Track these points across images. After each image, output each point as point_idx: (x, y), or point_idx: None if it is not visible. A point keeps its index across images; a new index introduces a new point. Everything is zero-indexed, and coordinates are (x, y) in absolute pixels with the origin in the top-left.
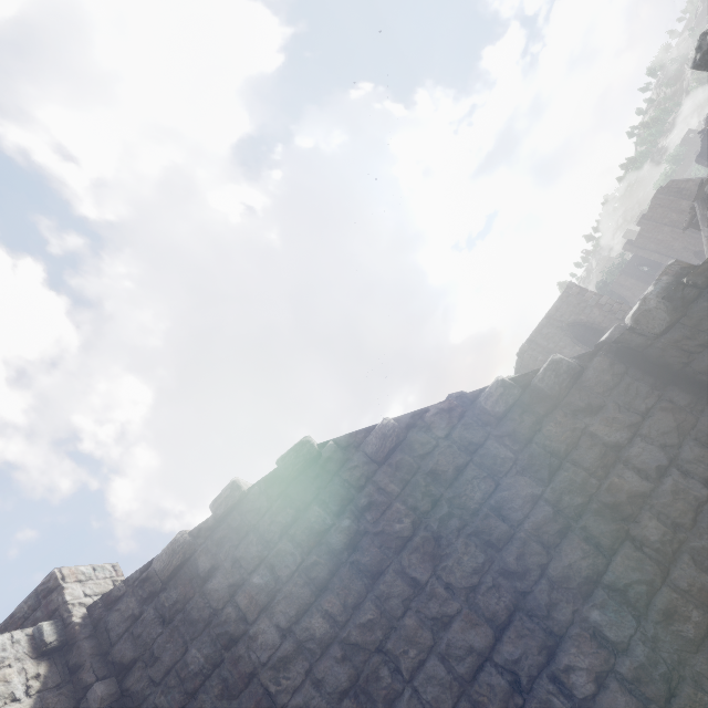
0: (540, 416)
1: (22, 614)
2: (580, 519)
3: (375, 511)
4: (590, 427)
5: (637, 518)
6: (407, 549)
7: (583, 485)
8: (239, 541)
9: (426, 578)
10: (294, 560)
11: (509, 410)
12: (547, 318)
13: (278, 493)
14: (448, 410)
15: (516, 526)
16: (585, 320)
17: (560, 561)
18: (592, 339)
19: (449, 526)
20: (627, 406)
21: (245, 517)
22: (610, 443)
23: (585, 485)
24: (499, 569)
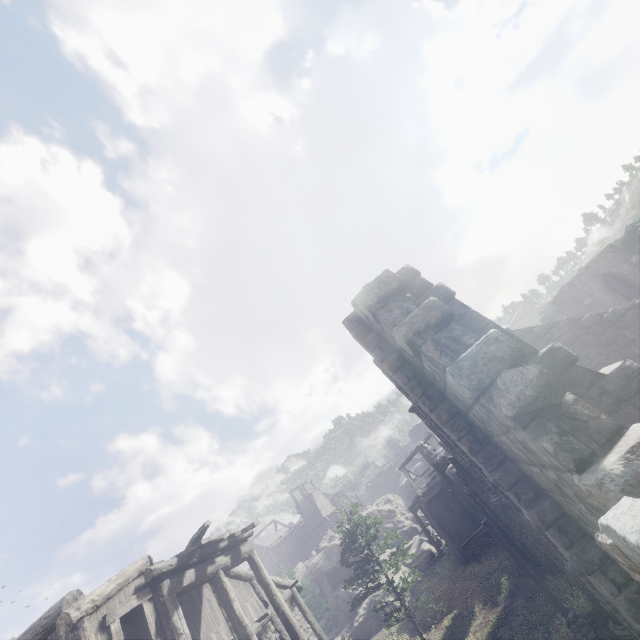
0: (605, 328)
1: None
2: (615, 360)
3: None
4: (624, 333)
5: (635, 361)
6: None
7: (618, 350)
8: None
9: None
10: None
11: (593, 325)
12: (586, 268)
13: None
14: (568, 323)
15: (592, 360)
16: (616, 272)
17: None
18: (616, 284)
19: None
20: (639, 328)
21: None
22: (630, 339)
23: (619, 350)
24: None
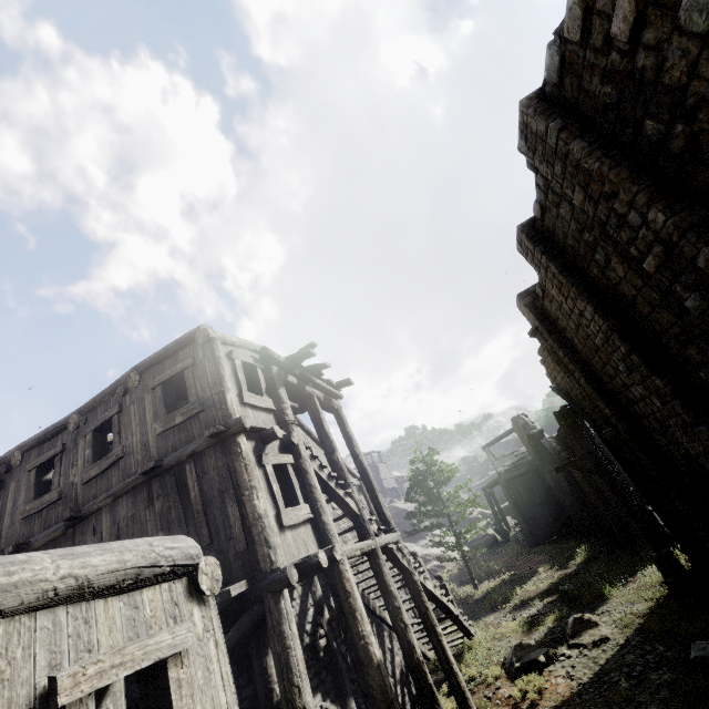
0: None
1: (532, 290)
2: None
3: None
4: None
5: None
6: None
7: None
8: None
9: None
10: None
11: None
12: None
13: None
14: None
15: None
16: None
17: None
18: None
19: None
20: None
21: None
22: None
23: None
24: None
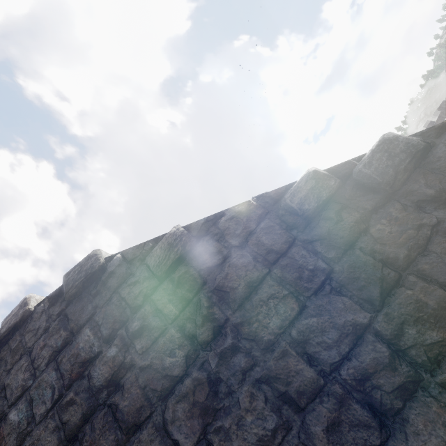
0: (366, 212)
1: None
2: (438, 369)
3: (146, 338)
4: (445, 222)
5: None
6: (174, 394)
7: (440, 310)
8: (11, 365)
9: (191, 443)
10: (52, 395)
11: (322, 207)
12: None
13: (57, 312)
14: (246, 213)
15: (327, 372)
16: None
17: (404, 444)
18: None
19: (231, 365)
20: None
21: (23, 337)
22: None
23: (444, 310)
24: (298, 444)
